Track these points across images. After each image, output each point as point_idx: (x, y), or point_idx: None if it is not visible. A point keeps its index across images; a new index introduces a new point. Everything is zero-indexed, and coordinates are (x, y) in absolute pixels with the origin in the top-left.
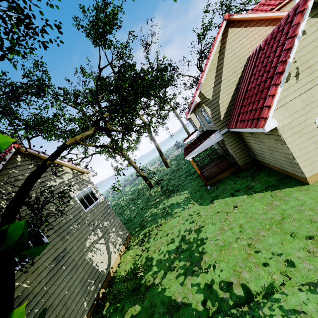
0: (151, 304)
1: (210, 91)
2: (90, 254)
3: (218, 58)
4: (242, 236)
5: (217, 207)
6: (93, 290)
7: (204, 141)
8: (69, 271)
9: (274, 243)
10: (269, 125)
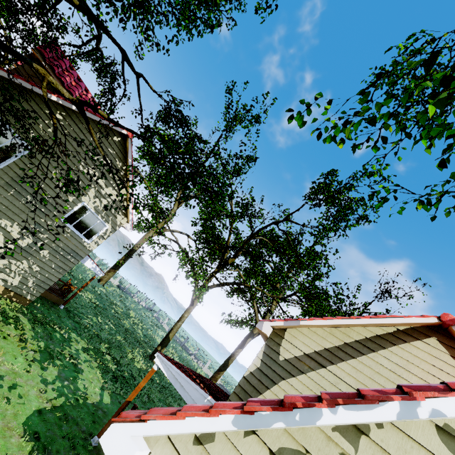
0: None
1: (295, 351)
2: None
3: (364, 340)
4: None
5: None
6: None
7: (193, 381)
8: None
9: None
10: (118, 437)
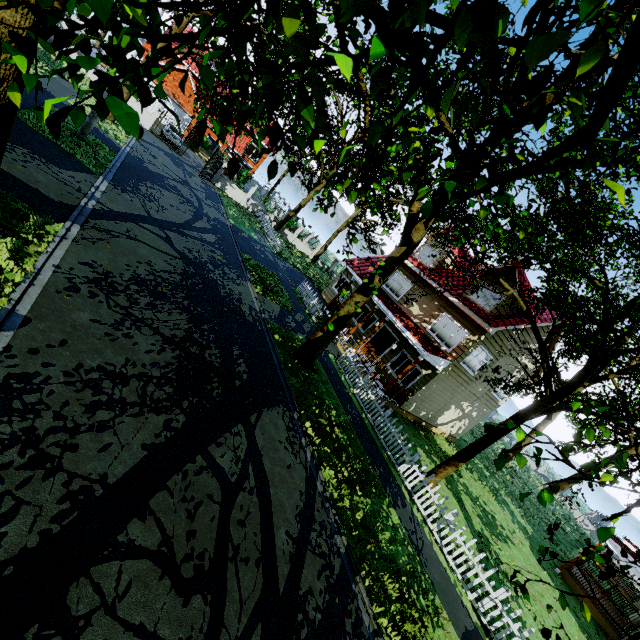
0: (450, 481)
1: None
2: (454, 407)
3: None
4: (535, 591)
5: (541, 573)
6: (428, 416)
7: None
8: (448, 396)
9: (550, 623)
10: None
